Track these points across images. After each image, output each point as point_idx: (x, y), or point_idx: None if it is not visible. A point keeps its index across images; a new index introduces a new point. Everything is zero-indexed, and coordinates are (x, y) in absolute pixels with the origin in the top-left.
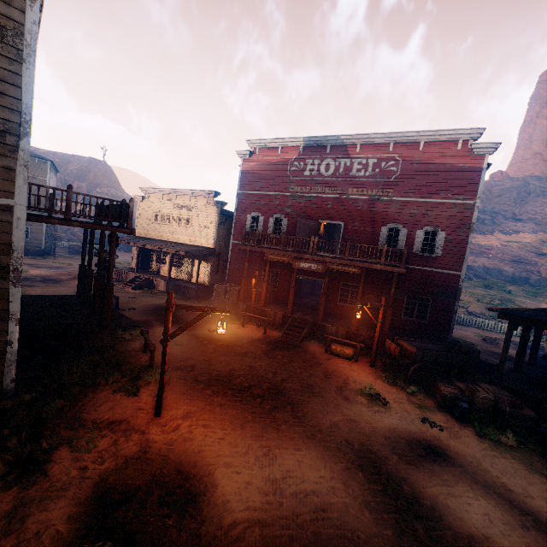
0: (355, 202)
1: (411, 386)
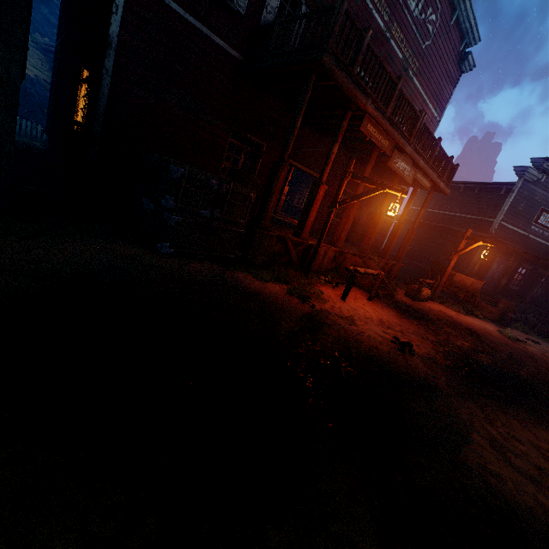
0: (391, 57)
1: (478, 312)
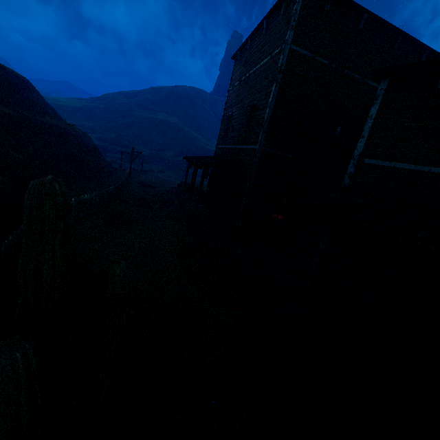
0: None
1: None
